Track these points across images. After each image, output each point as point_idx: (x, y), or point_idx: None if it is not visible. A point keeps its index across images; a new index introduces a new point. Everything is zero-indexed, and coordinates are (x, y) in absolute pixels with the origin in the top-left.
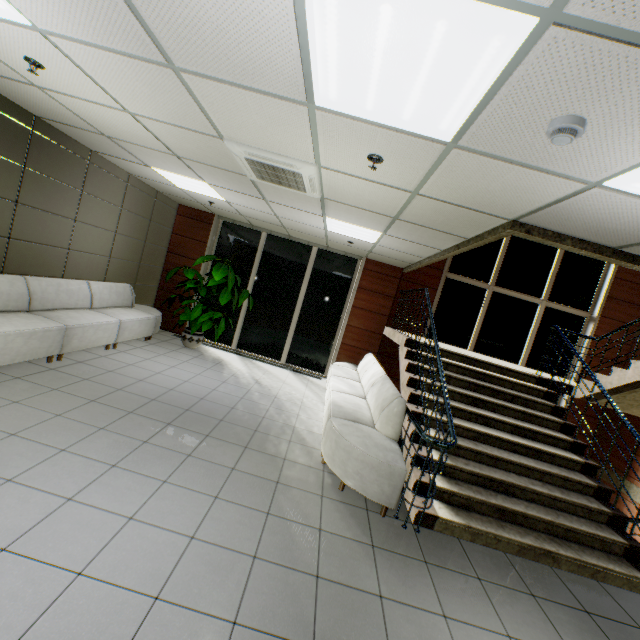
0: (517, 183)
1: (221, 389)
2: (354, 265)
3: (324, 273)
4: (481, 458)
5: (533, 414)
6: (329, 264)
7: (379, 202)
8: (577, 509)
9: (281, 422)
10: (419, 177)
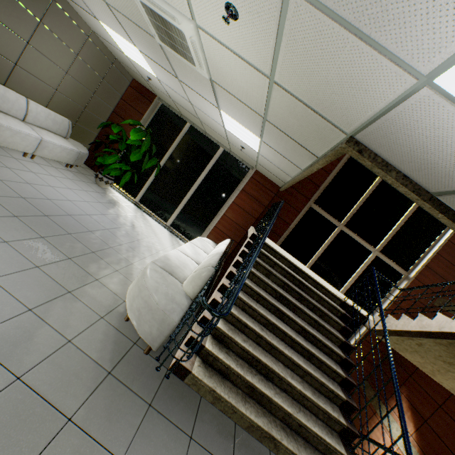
0: (352, 70)
1: (95, 217)
2: (246, 172)
3: (222, 170)
4: (261, 341)
5: (323, 325)
6: (228, 164)
7: (249, 92)
8: (319, 412)
9: (124, 256)
10: (271, 51)
